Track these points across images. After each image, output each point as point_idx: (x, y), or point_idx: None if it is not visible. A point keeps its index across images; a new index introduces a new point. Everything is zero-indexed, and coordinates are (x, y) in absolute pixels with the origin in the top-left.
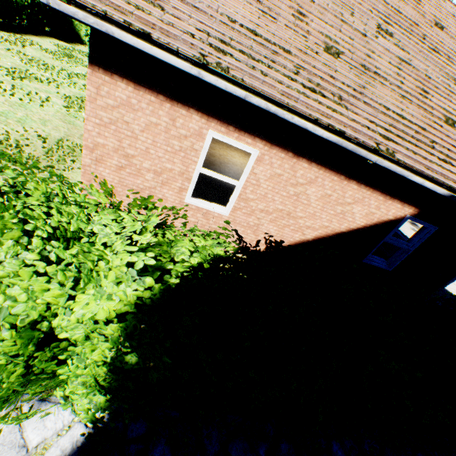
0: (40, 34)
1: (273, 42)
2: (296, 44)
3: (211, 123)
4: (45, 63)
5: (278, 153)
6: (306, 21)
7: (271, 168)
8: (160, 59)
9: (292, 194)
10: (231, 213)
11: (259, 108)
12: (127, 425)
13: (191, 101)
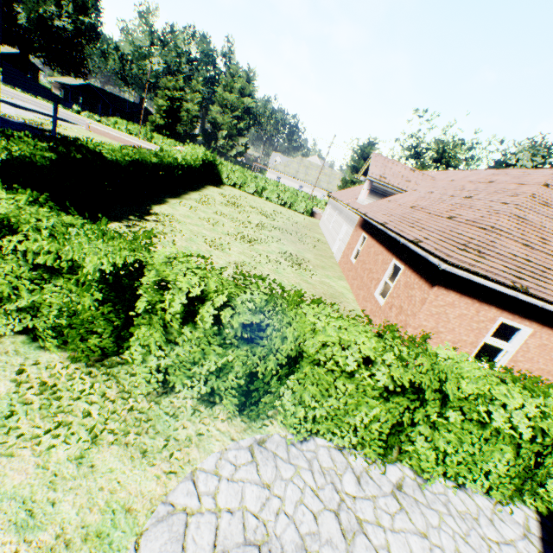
0: (202, 184)
1: (538, 264)
2: (549, 262)
3: (502, 313)
4: (237, 219)
5: (546, 330)
6: (547, 243)
7: (539, 340)
8: (494, 288)
9: (552, 358)
10: (500, 370)
11: (548, 310)
12: (551, 522)
13: (492, 302)
